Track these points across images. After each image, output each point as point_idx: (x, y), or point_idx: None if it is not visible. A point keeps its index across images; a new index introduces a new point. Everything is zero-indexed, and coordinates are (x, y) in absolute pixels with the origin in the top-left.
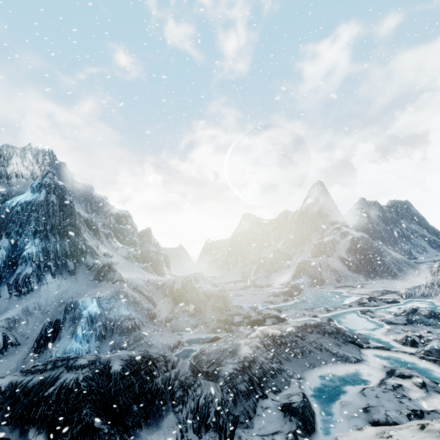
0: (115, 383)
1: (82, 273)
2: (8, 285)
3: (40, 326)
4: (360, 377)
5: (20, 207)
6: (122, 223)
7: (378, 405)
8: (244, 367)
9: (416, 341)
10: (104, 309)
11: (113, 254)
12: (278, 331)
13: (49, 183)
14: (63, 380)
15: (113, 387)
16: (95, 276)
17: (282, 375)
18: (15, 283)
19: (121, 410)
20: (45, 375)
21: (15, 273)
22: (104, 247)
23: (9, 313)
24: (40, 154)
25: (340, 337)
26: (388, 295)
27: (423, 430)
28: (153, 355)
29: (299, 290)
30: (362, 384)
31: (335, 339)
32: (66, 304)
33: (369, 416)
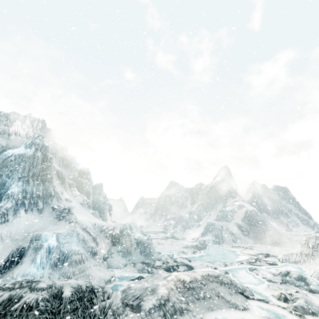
0: (65, 305)
1: (47, 212)
2: None
3: (8, 250)
4: None
5: (14, 157)
6: (83, 177)
7: None
8: (160, 304)
9: (287, 298)
10: (60, 243)
11: (72, 199)
12: (188, 277)
13: (38, 143)
14: (26, 298)
15: (62, 309)
16: (56, 216)
17: (188, 314)
18: None
19: None
20: (13, 292)
21: None
22: (66, 193)
23: None
24: (35, 121)
25: (233, 288)
26: (270, 258)
27: None
28: (95, 285)
29: (205, 245)
30: None
31: (229, 289)
32: (32, 236)
33: None
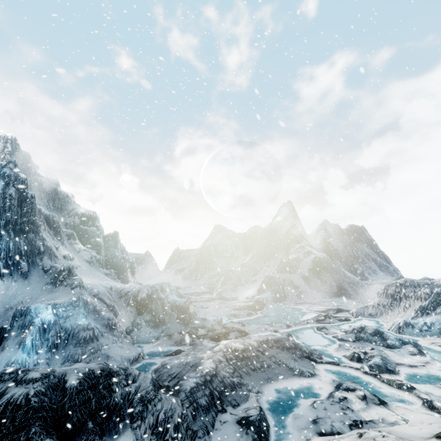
0: (71, 398)
1: (37, 276)
2: None
3: None
4: (312, 390)
5: None
6: (88, 224)
7: (326, 416)
8: (206, 381)
9: (361, 357)
10: (59, 317)
11: (74, 256)
12: (240, 345)
13: (8, 174)
14: (10, 395)
15: (67, 402)
16: (51, 280)
17: (241, 389)
18: None
19: (74, 427)
20: None
21: None
22: (64, 248)
23: None
24: (0, 140)
25: (297, 353)
26: (342, 313)
27: (361, 438)
28: (113, 368)
29: (263, 305)
30: (313, 397)
31: (293, 354)
32: (15, 310)
33: (317, 428)
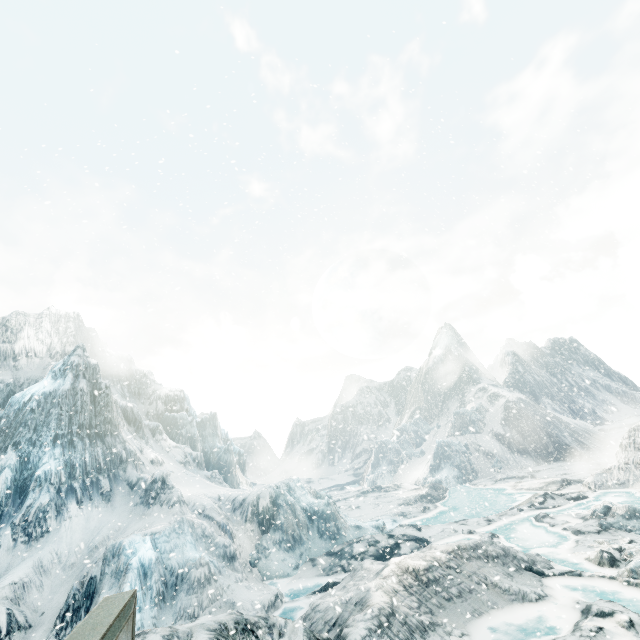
0: None
1: (122, 496)
2: (13, 526)
3: (62, 591)
4: (547, 623)
5: (37, 402)
6: (175, 408)
7: None
8: (381, 625)
9: (615, 557)
10: (161, 552)
11: (163, 458)
12: (421, 562)
13: (77, 364)
14: None
15: None
16: (141, 499)
17: (436, 632)
18: (23, 522)
19: None
20: None
21: (24, 505)
22: (150, 449)
23: (14, 574)
24: (61, 320)
25: (510, 563)
26: (571, 486)
27: None
28: (250, 618)
29: (442, 490)
30: (551, 634)
31: (504, 567)
32: (105, 550)
33: None
